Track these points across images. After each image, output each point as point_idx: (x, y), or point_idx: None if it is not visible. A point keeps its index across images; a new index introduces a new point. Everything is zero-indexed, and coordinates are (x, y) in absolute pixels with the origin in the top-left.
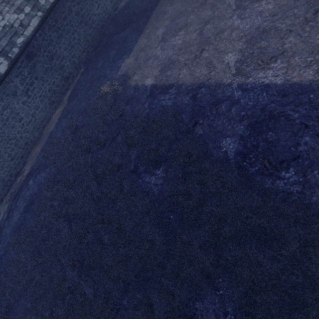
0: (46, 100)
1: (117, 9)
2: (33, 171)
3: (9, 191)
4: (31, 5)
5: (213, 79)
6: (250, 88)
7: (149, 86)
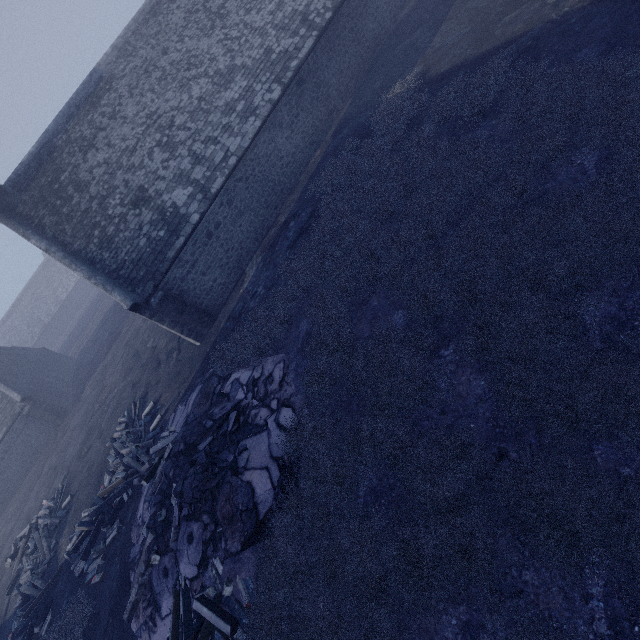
0: (307, 139)
1: (397, 21)
2: (292, 215)
3: (260, 246)
4: (306, 27)
5: (560, 12)
6: None
7: (461, 64)
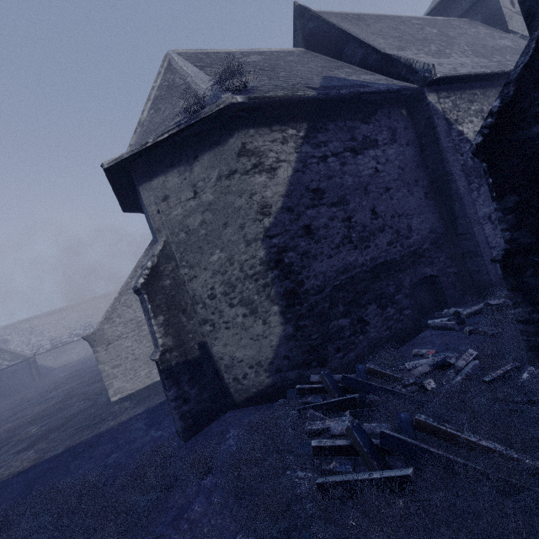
0: None
1: None
2: None
3: None
4: None
5: None
6: (32, 468)
7: None
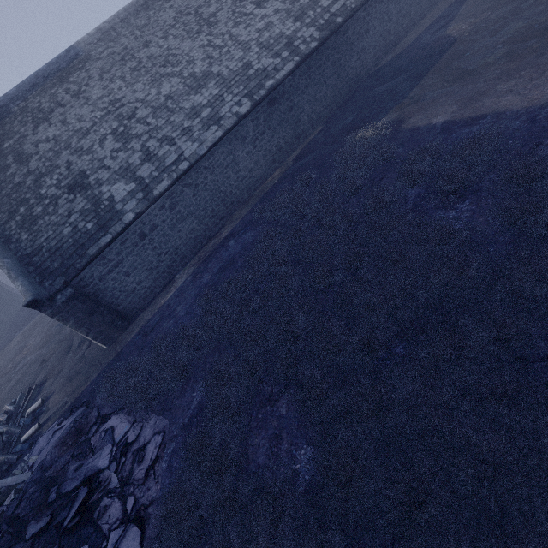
0: (268, 157)
1: (380, 64)
2: (235, 232)
3: (197, 255)
4: (289, 51)
5: None
6: None
7: (440, 124)
